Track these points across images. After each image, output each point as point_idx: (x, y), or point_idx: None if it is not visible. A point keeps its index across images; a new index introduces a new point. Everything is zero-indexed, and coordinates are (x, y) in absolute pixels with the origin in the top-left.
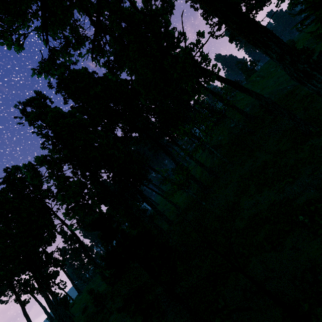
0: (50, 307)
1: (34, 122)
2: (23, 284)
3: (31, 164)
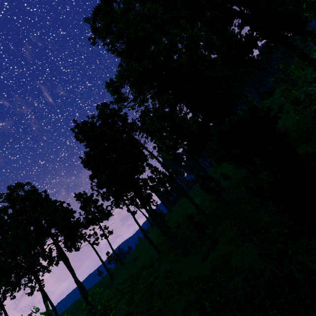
0: (152, 220)
1: (106, 37)
2: (130, 200)
3: (114, 82)
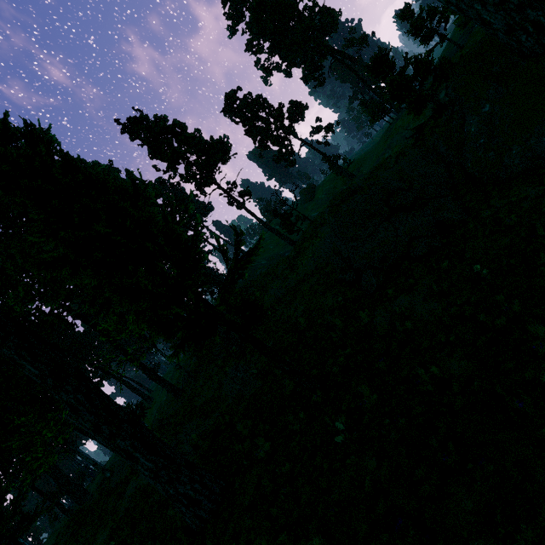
0: None
1: None
2: None
3: None
